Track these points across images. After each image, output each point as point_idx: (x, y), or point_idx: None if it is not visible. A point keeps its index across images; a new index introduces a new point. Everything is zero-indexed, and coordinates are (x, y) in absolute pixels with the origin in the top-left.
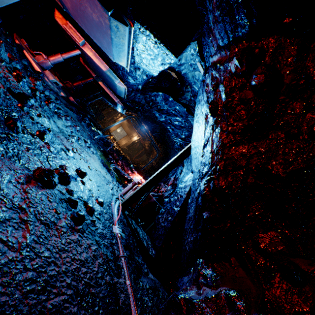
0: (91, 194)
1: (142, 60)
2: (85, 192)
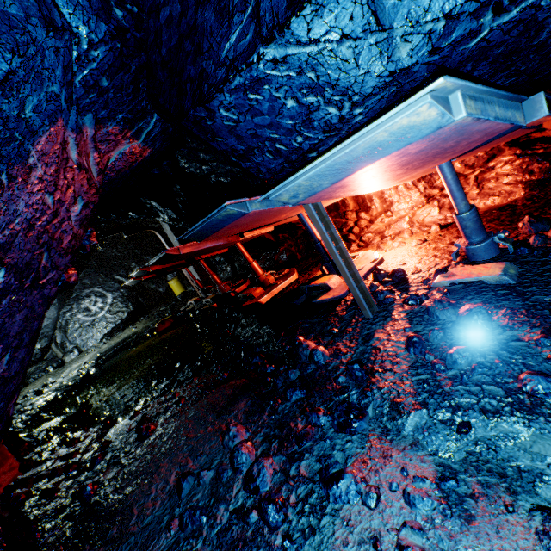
0: (225, 550)
1: (308, 118)
2: (226, 519)
